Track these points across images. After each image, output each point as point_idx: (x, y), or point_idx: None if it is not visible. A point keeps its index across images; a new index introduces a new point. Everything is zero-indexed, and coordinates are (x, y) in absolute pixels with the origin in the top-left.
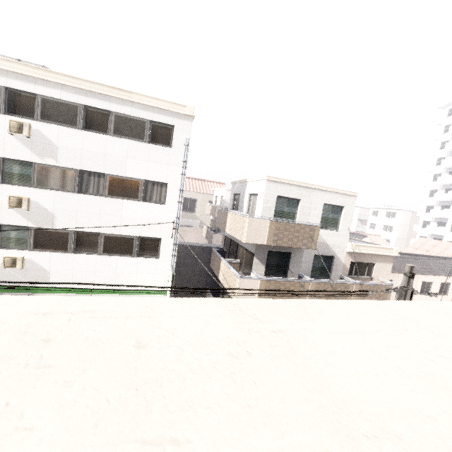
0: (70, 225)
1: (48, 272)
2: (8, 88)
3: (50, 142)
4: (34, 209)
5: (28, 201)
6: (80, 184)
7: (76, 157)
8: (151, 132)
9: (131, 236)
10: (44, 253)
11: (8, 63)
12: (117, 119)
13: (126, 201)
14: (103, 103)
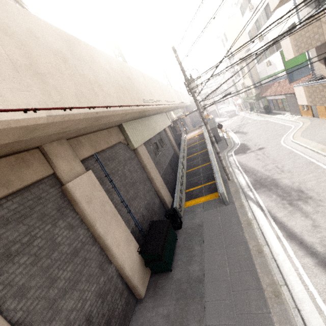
0: (271, 39)
1: (275, 64)
2: None
3: (256, 4)
4: (264, 38)
5: (260, 36)
6: (267, 15)
7: (261, 3)
8: None
9: (285, 30)
10: (272, 56)
11: None
12: None
13: (277, 10)
14: None
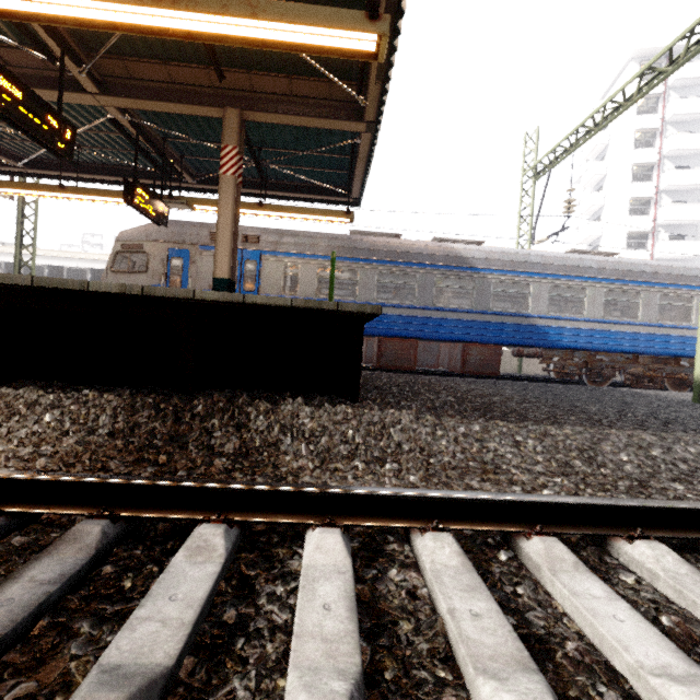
0: None
1: None
2: (6, 262)
3: None
4: None
5: None
6: None
7: None
8: (92, 276)
9: None
10: None
11: (7, 249)
12: (69, 271)
13: None
14: (59, 262)
